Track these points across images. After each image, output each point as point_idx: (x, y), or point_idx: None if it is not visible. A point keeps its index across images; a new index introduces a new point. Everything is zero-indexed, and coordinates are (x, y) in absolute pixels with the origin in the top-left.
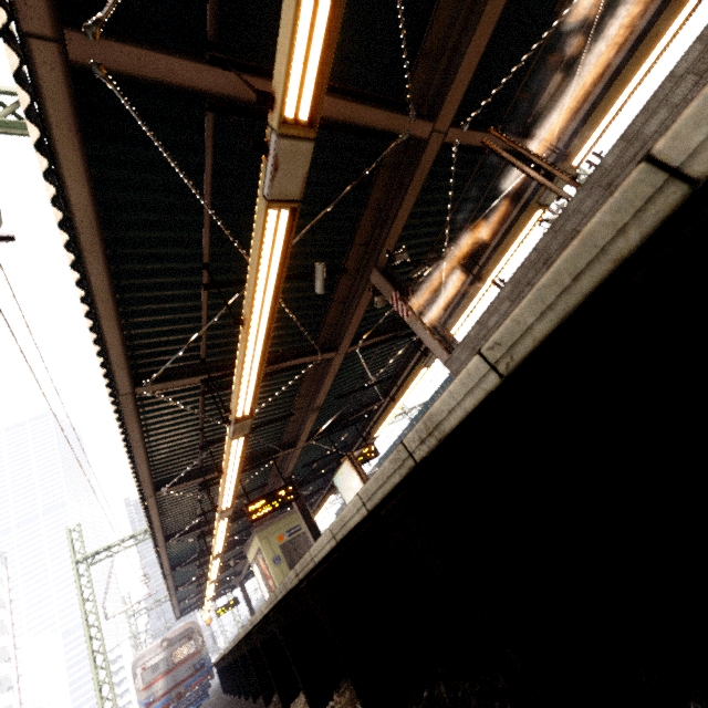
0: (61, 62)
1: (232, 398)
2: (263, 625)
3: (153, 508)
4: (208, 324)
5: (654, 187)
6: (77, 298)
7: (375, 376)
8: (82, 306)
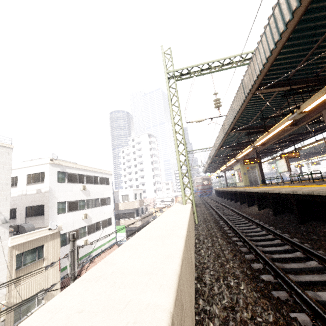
0: (252, 95)
1: (255, 142)
2: (249, 192)
3: (216, 151)
4: (255, 122)
5: (312, 193)
6: (230, 121)
7: (312, 128)
8: (230, 121)
